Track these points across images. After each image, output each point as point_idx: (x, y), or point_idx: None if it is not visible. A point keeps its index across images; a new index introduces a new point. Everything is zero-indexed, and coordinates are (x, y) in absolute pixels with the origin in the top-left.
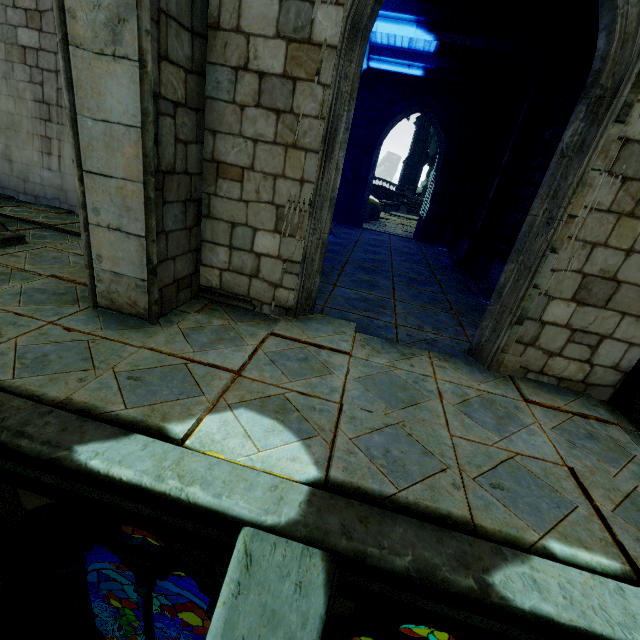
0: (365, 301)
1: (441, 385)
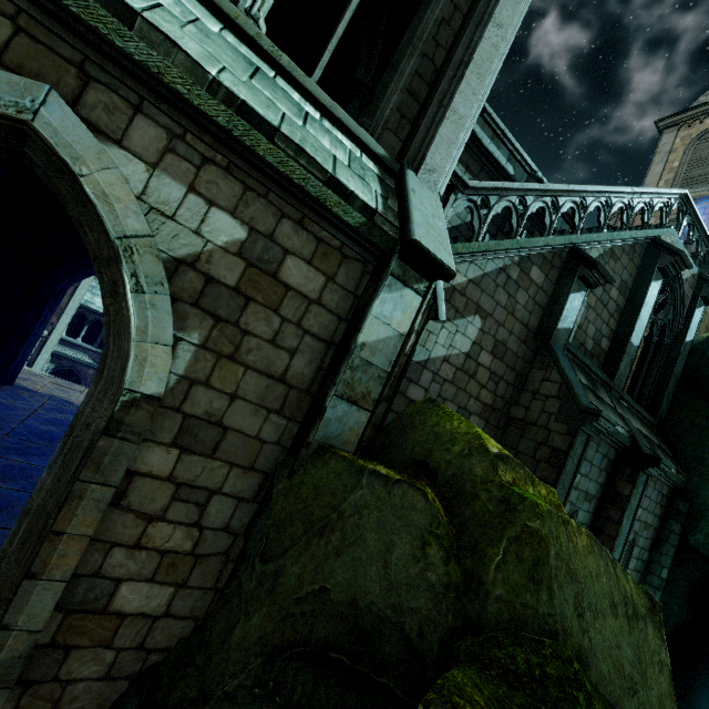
0: (63, 412)
1: (42, 386)
